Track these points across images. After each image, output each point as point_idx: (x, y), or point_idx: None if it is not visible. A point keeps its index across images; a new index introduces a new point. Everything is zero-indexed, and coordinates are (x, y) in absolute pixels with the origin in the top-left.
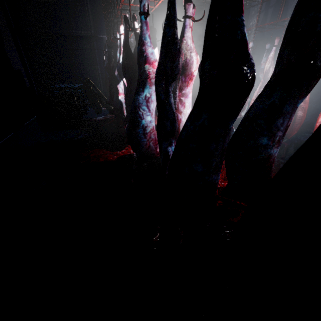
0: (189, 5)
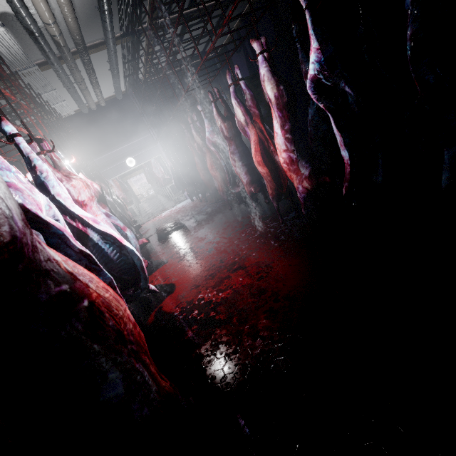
0: (30, 144)
